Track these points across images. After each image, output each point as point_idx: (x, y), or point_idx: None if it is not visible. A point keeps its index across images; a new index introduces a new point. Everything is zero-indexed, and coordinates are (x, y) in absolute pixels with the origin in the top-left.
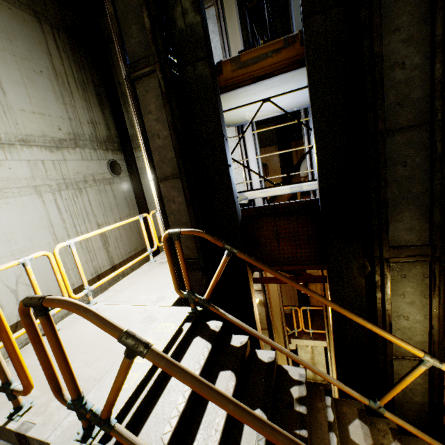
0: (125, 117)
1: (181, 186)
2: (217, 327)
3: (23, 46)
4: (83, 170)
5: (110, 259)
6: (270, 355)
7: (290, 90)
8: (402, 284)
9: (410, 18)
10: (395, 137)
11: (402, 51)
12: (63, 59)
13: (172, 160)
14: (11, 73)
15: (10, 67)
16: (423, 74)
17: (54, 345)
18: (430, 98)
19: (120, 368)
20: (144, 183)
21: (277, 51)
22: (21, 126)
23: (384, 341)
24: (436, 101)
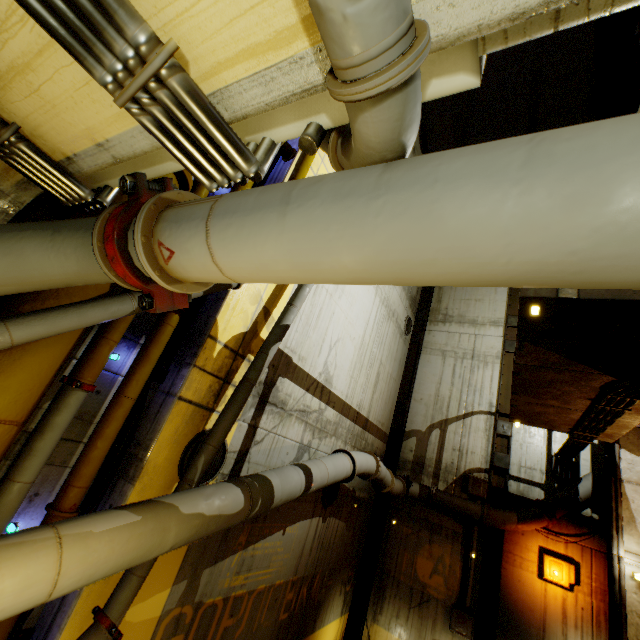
0: (434, 292)
1: None
2: None
3: None
4: (396, 304)
5: (369, 406)
6: None
7: None
8: None
9: None
10: None
11: None
12: None
13: None
14: None
15: None
16: None
17: None
18: None
19: None
20: (423, 358)
21: None
22: None
23: None
24: None
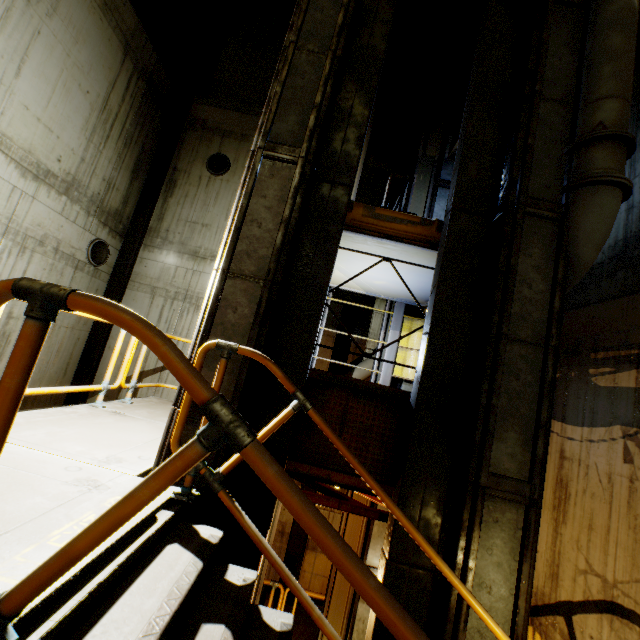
0: (157, 205)
1: (257, 295)
2: (215, 537)
3: (88, 57)
4: (50, 226)
5: None
6: (284, 620)
7: (414, 263)
8: (493, 532)
9: (540, 253)
10: (514, 346)
11: (531, 274)
12: (125, 101)
13: (263, 259)
14: (48, 65)
15: (51, 59)
16: (544, 301)
17: (11, 391)
18: (547, 324)
19: (164, 469)
20: (129, 294)
21: (413, 223)
22: (6, 119)
23: (457, 626)
24: (552, 327)
